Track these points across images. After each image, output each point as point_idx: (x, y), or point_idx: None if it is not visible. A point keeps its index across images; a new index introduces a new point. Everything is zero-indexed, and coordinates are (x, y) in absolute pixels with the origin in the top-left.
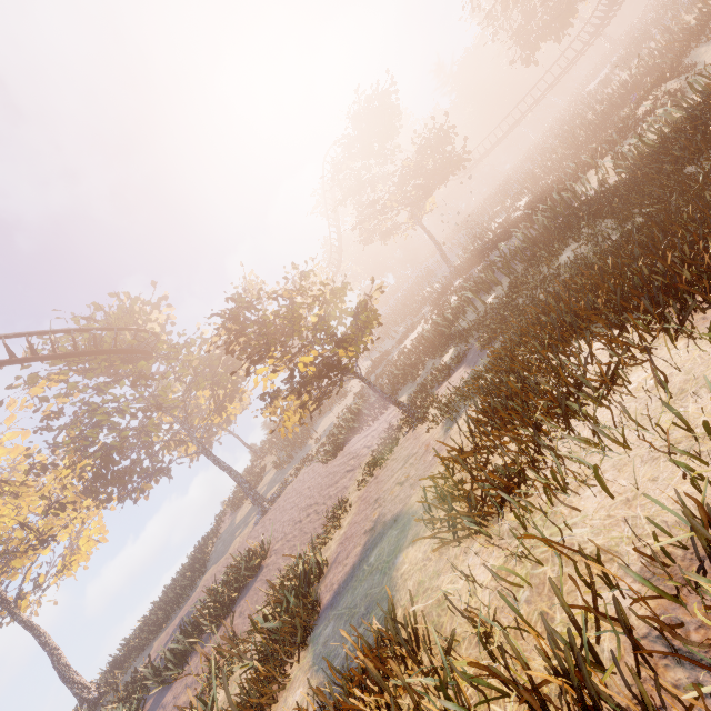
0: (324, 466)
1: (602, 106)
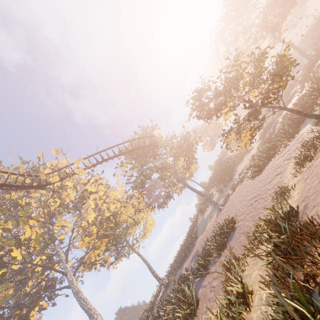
0: (253, 180)
1: None
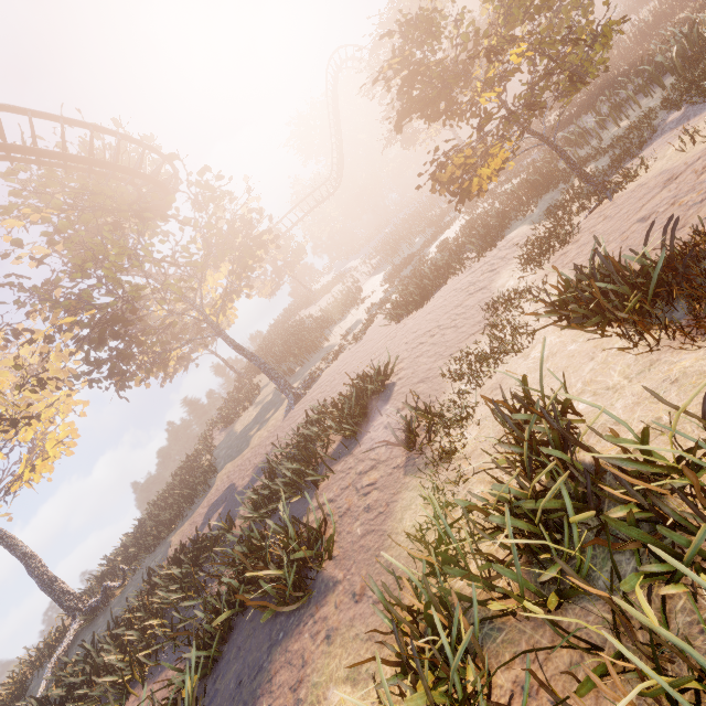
0: (402, 321)
1: (647, 18)
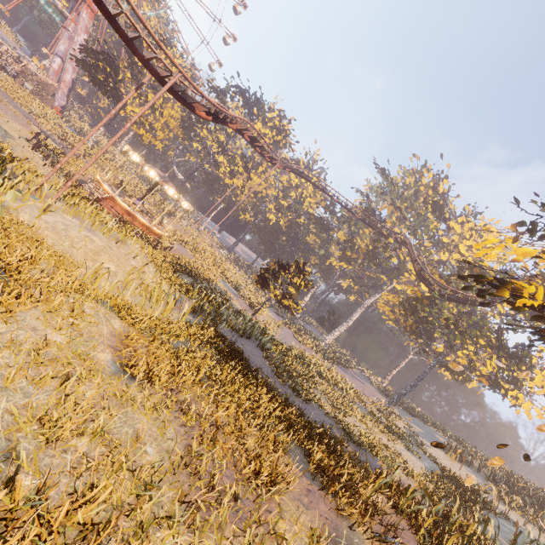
0: None
1: None
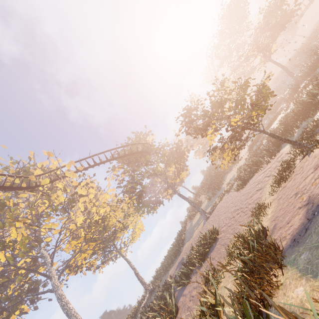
0: (238, 192)
1: None
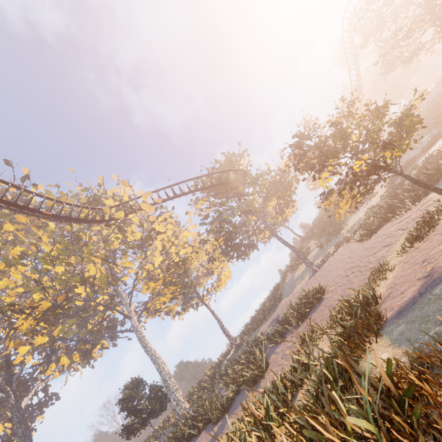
0: (360, 244)
1: None
